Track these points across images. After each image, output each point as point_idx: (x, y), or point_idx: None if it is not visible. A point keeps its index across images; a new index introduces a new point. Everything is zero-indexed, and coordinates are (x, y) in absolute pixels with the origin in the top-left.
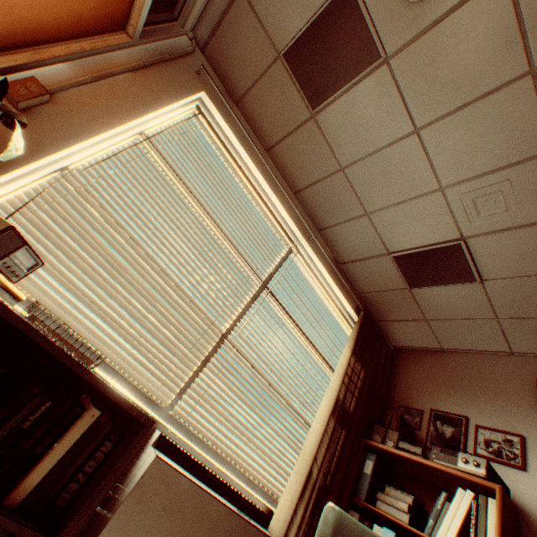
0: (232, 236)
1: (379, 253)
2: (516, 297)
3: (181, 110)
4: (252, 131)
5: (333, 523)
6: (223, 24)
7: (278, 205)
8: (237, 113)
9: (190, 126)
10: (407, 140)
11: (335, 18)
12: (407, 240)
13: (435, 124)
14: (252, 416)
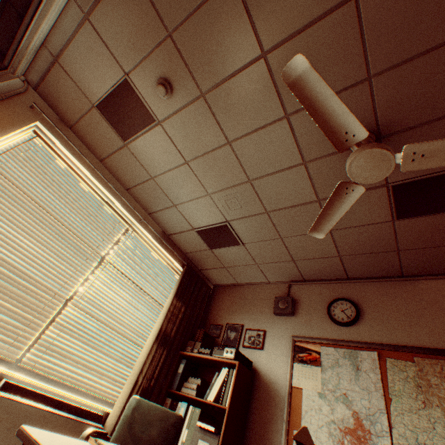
0: (73, 227)
1: (189, 229)
2: (261, 252)
3: (18, 135)
4: (87, 147)
5: (133, 406)
6: (48, 77)
7: (113, 200)
8: (72, 135)
9: (29, 147)
10: (184, 167)
11: (124, 94)
12: (201, 221)
13: (195, 160)
14: (95, 353)
